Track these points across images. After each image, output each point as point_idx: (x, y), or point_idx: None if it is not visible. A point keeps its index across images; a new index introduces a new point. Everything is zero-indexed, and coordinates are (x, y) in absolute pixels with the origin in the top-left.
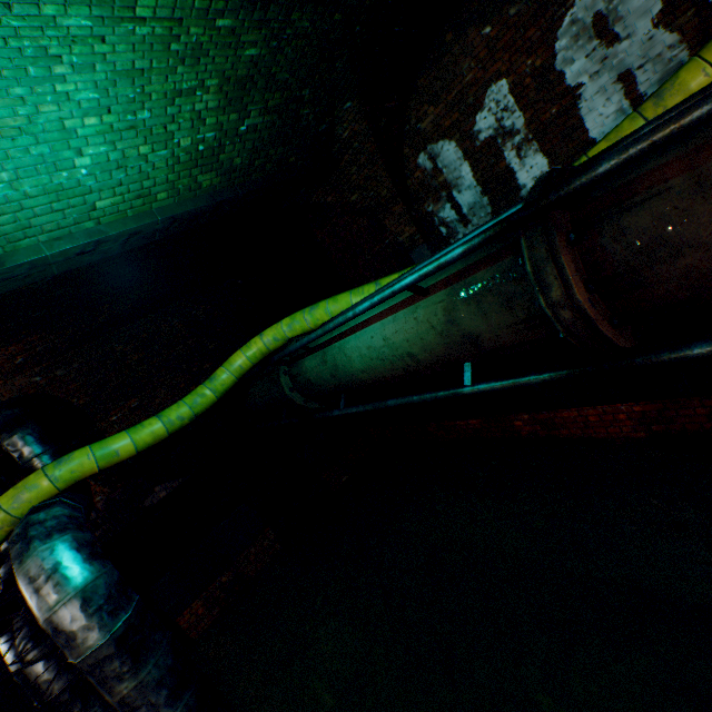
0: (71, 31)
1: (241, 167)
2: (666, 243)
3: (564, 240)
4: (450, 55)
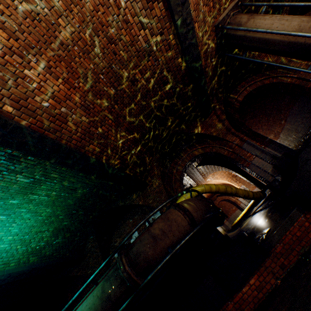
0: (24, 217)
1: (48, 255)
2: (138, 252)
3: (123, 255)
4: (123, 225)
